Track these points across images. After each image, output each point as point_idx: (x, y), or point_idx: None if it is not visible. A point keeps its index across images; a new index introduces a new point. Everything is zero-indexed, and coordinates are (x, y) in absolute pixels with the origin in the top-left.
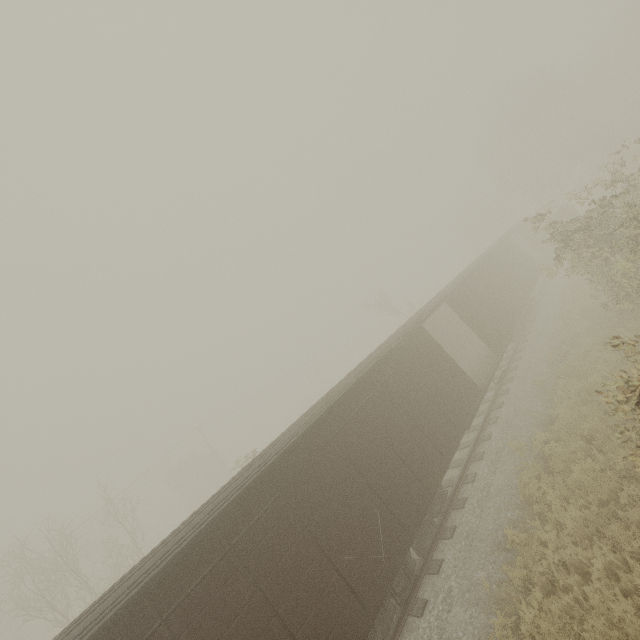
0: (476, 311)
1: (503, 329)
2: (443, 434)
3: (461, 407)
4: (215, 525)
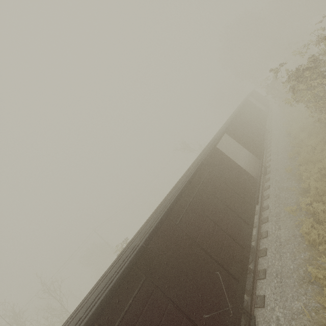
0: (242, 136)
1: (258, 145)
2: (244, 210)
3: (250, 191)
4: (94, 320)
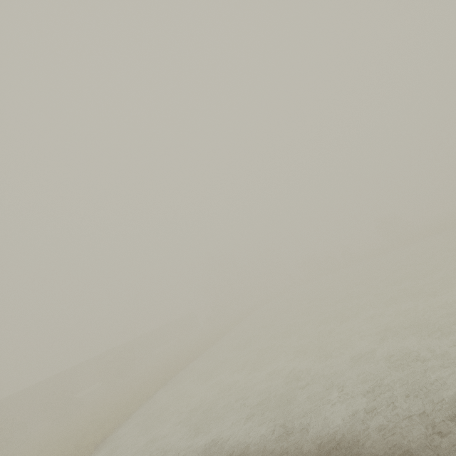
0: None
1: None
2: None
3: None
4: None
